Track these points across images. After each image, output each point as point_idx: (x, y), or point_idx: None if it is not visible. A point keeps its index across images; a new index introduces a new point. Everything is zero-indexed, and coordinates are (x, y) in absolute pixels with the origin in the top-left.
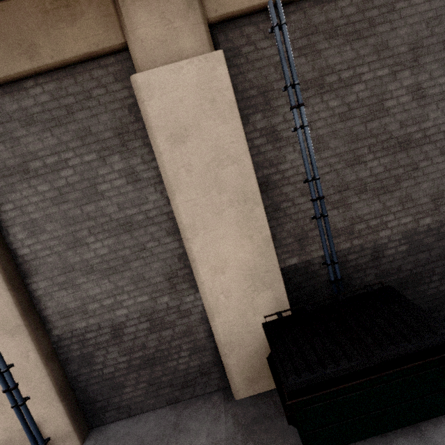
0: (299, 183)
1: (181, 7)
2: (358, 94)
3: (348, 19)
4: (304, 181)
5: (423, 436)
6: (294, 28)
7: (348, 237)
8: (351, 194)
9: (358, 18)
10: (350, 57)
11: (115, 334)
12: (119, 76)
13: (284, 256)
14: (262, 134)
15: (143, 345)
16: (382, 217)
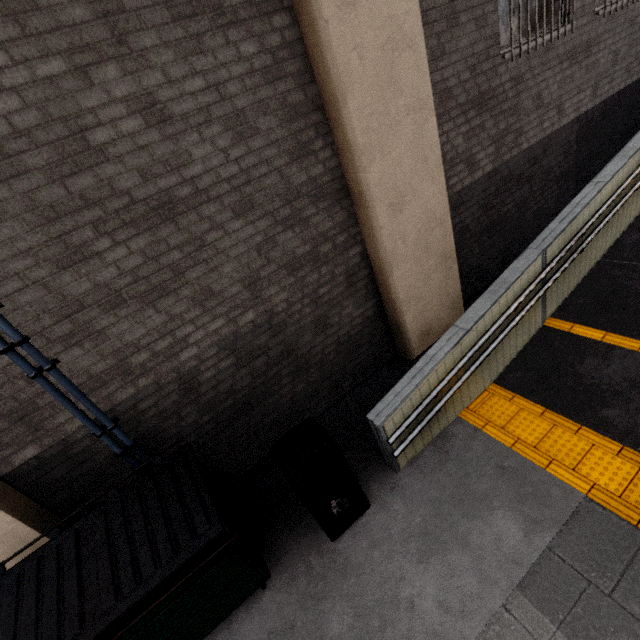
0: None
1: None
2: (11, 120)
3: None
4: None
5: (231, 632)
6: None
7: (125, 380)
8: (96, 314)
9: None
10: None
11: None
12: None
13: (0, 454)
14: None
15: None
16: (174, 333)
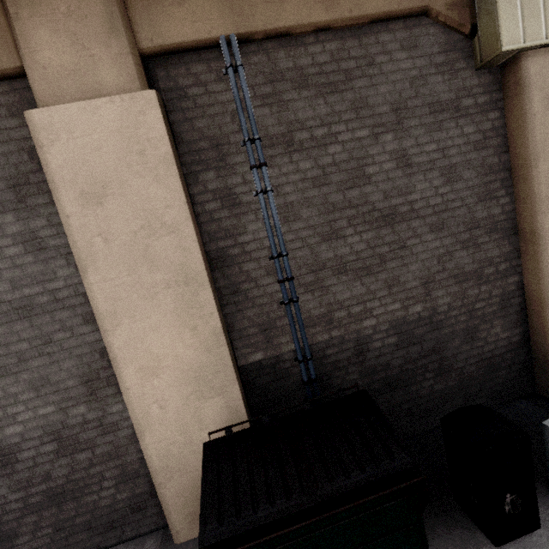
0: (264, 260)
1: (100, 31)
2: (334, 157)
3: (320, 68)
4: (270, 257)
5: None
6: (255, 71)
7: (326, 327)
8: (328, 274)
9: (332, 68)
10: (324, 112)
11: (3, 462)
12: (15, 109)
13: (245, 350)
14: (216, 197)
15: (47, 475)
16: (365, 304)
